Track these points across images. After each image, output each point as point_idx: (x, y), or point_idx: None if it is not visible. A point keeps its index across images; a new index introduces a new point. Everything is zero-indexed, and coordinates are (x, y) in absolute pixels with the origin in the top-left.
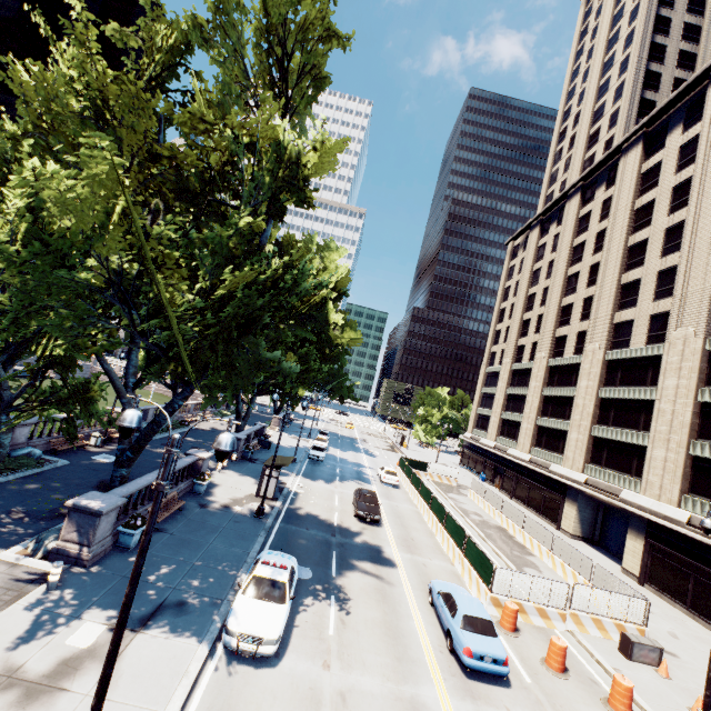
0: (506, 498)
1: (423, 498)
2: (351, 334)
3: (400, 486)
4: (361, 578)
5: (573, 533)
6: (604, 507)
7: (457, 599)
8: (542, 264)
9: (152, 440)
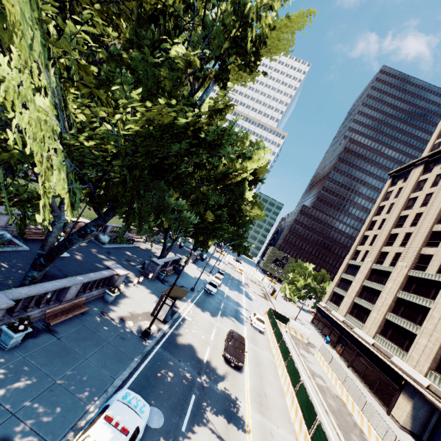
0: (343, 365)
1: (281, 353)
2: (257, 211)
3: (265, 331)
4: (208, 440)
5: (403, 425)
6: (440, 414)
7: None
8: (419, 195)
9: (102, 247)
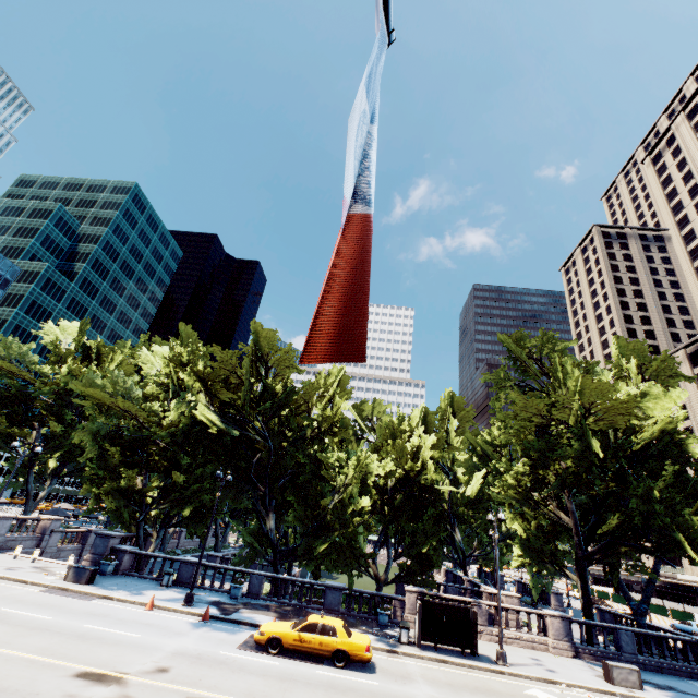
0: None
1: (618, 602)
2: None
3: None
4: None
5: None
6: None
7: (688, 620)
8: None
9: None
